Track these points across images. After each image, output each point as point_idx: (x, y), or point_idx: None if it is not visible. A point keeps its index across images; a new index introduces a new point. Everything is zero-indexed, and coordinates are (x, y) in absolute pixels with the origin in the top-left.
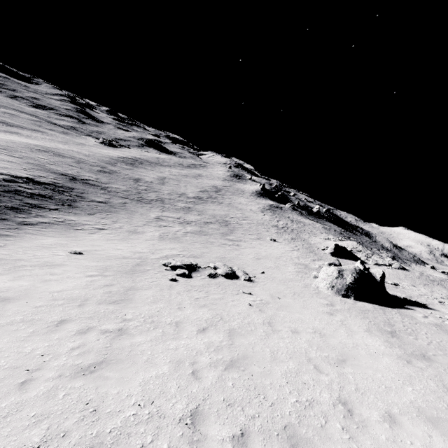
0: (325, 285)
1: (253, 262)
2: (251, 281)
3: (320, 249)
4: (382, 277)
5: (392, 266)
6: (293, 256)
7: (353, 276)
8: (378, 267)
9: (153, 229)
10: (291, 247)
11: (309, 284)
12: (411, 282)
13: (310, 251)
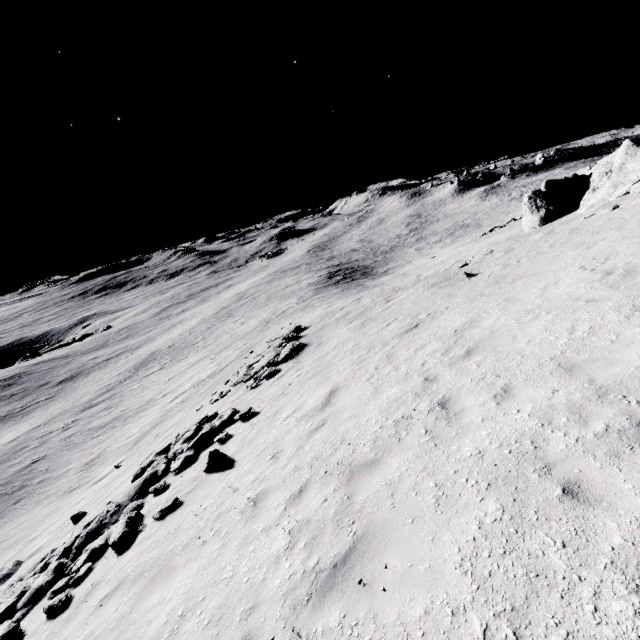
0: None
1: None
2: None
3: None
4: None
5: None
6: None
7: None
8: None
9: (430, 250)
10: None
11: None
12: None
13: None
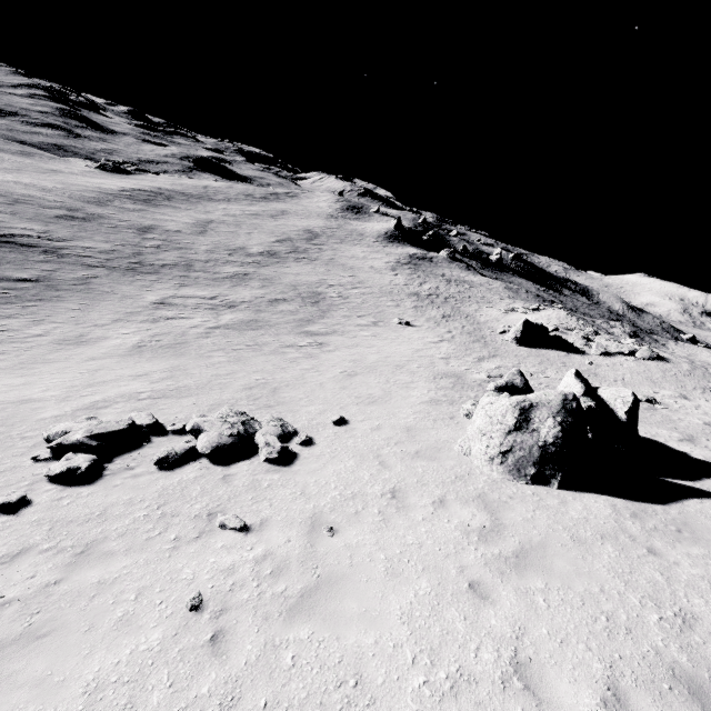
0: (485, 450)
1: (331, 389)
2: (288, 458)
3: (497, 332)
4: (632, 410)
5: (636, 355)
6: (438, 356)
7: (557, 422)
8: (608, 358)
9: (132, 330)
10: (439, 334)
11: (447, 444)
12: (677, 387)
13: (476, 339)
